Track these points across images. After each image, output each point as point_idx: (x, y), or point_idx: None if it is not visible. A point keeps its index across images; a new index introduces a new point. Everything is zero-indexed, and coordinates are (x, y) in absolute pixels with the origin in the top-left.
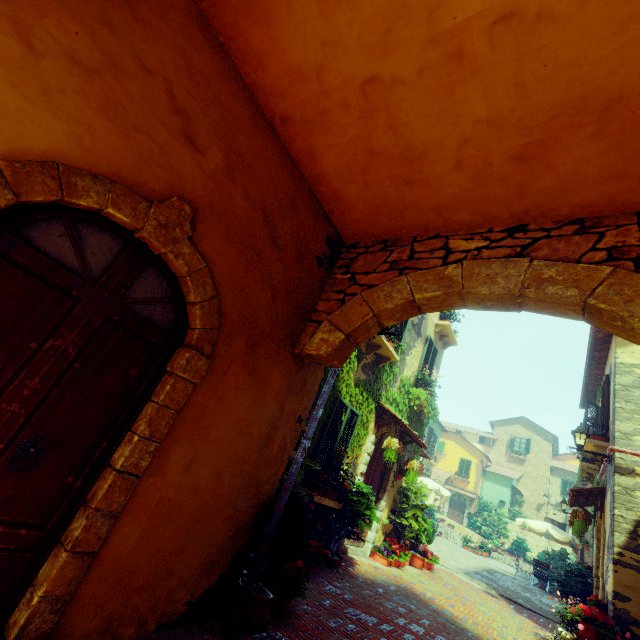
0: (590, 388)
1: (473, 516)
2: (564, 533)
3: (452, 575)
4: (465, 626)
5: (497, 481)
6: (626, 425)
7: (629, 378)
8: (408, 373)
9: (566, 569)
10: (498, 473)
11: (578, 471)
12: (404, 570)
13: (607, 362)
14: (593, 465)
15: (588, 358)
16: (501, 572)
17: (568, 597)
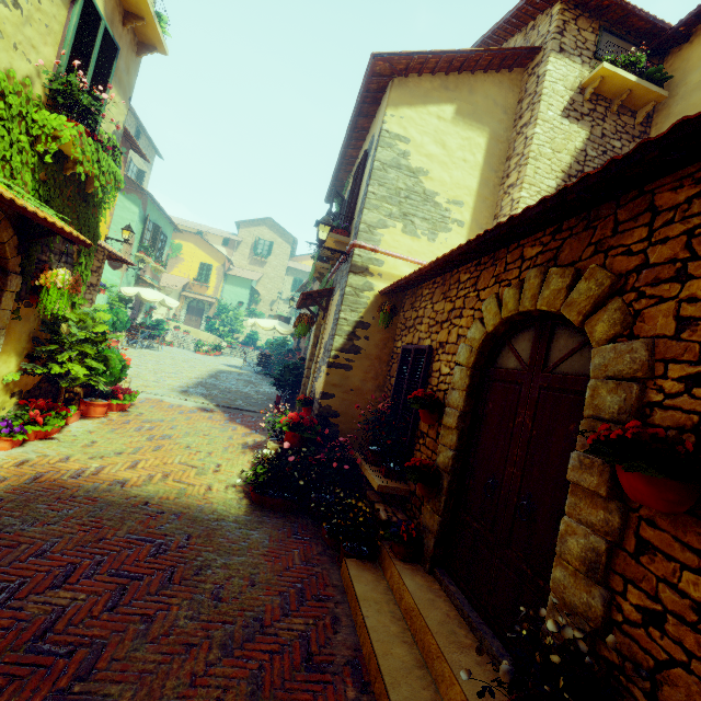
0: (341, 176)
1: (212, 319)
2: (288, 327)
3: (160, 403)
4: (145, 493)
5: (238, 284)
6: (373, 216)
7: (390, 154)
8: (16, 63)
9: (285, 353)
10: (240, 276)
11: (311, 272)
12: (60, 437)
13: (368, 137)
14: (326, 265)
15: (351, 126)
16: (228, 371)
17: (282, 387)
